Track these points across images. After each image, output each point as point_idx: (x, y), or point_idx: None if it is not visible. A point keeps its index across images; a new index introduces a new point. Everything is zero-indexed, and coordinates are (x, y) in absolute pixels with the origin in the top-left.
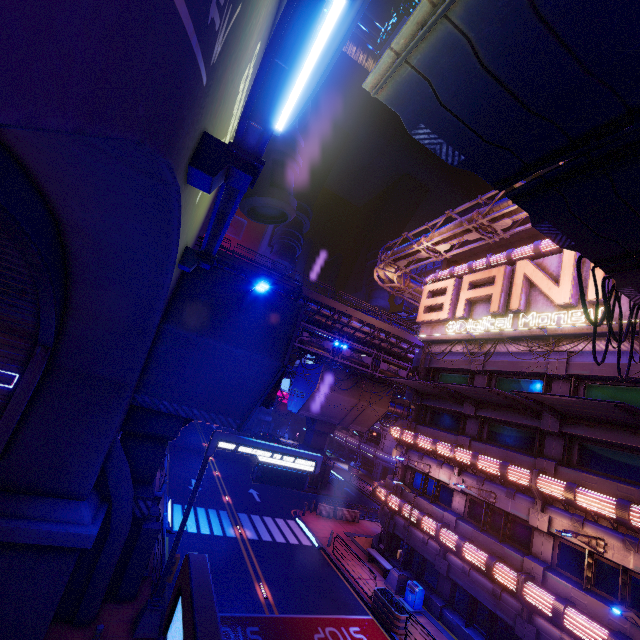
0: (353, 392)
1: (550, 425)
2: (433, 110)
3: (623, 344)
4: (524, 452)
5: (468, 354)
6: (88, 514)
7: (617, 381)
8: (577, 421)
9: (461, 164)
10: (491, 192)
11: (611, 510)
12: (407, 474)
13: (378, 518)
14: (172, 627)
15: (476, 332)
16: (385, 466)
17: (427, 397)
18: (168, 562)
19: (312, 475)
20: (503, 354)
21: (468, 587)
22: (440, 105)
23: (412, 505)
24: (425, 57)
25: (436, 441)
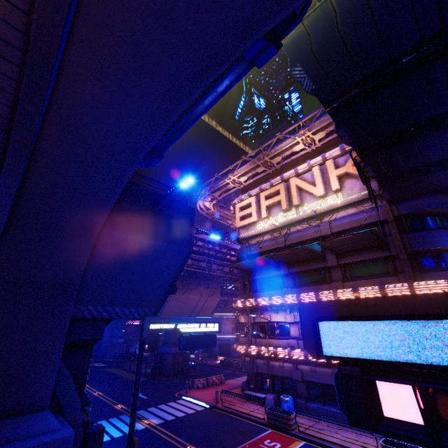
0: (196, 291)
1: (332, 262)
2: (307, 55)
3: (353, 209)
4: (322, 284)
5: (275, 238)
6: (56, 420)
7: (355, 229)
8: (345, 255)
9: (311, 91)
10: (267, 142)
11: (377, 292)
12: (255, 328)
13: (235, 375)
14: (329, 344)
15: (278, 223)
16: (220, 344)
17: (255, 273)
18: (128, 447)
19: (177, 365)
20: (294, 233)
21: (317, 379)
22: (311, 52)
23: (267, 345)
24: (312, 21)
25: (271, 297)
